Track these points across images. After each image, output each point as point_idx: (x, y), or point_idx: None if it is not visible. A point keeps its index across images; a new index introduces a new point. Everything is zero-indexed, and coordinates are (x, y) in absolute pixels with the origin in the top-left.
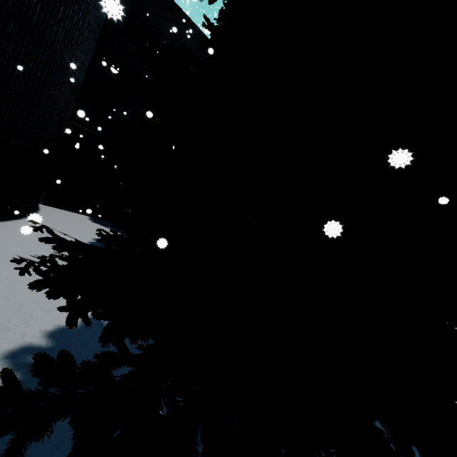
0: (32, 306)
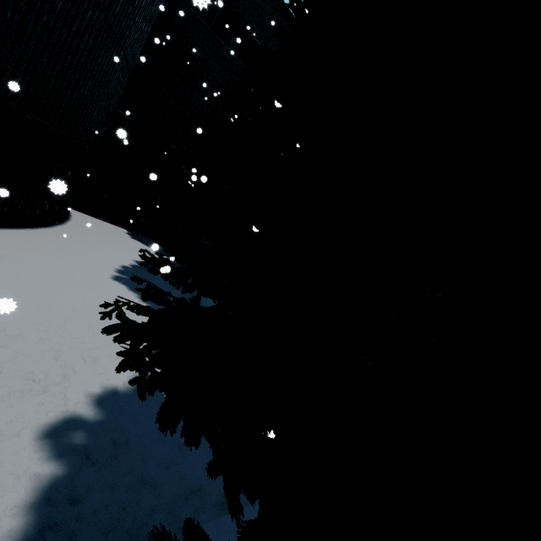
0: (72, 355)
